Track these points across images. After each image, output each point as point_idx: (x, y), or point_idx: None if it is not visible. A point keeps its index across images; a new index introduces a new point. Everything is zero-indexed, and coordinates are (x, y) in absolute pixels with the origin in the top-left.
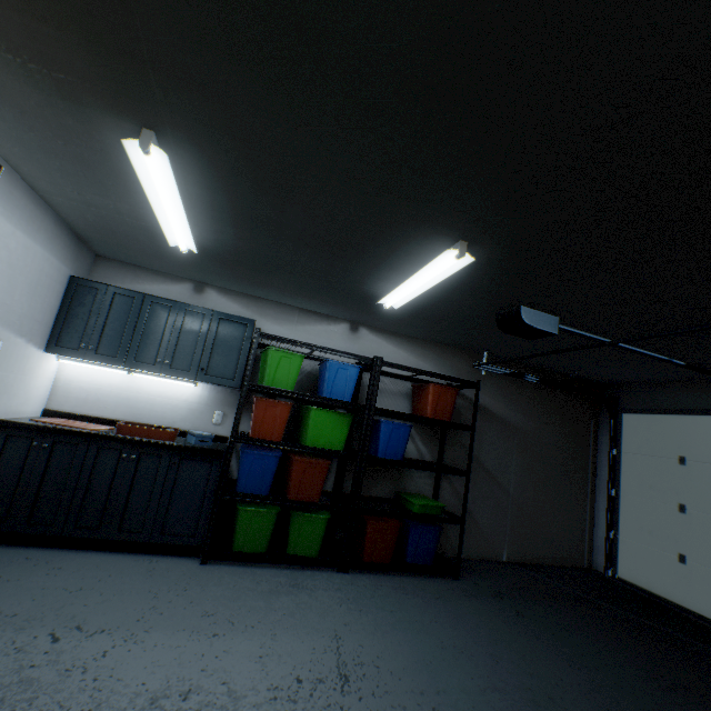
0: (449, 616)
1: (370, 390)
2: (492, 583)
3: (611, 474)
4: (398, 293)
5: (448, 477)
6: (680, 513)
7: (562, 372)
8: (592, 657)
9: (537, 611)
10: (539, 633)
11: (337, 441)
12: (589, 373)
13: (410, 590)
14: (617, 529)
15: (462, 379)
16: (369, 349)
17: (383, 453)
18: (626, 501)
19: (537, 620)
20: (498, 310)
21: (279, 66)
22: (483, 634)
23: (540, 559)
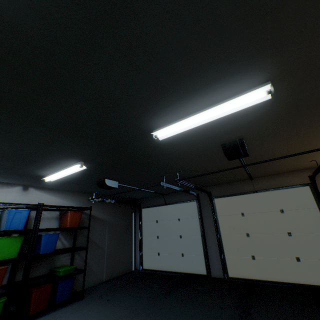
0: (78, 317)
1: (36, 220)
2: (98, 293)
3: (140, 231)
4: (53, 175)
5: (78, 252)
6: (158, 239)
7: (123, 197)
8: (132, 301)
9: (115, 295)
10: (115, 303)
11: (13, 253)
12: (131, 196)
13: (58, 316)
14: (142, 250)
15: (84, 207)
16: (35, 198)
17: (43, 251)
18: (144, 239)
19: (115, 299)
20: (98, 180)
21: (3, 109)
22: (94, 316)
23: (118, 274)
